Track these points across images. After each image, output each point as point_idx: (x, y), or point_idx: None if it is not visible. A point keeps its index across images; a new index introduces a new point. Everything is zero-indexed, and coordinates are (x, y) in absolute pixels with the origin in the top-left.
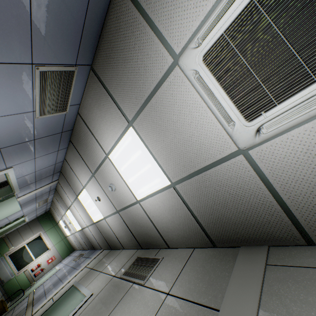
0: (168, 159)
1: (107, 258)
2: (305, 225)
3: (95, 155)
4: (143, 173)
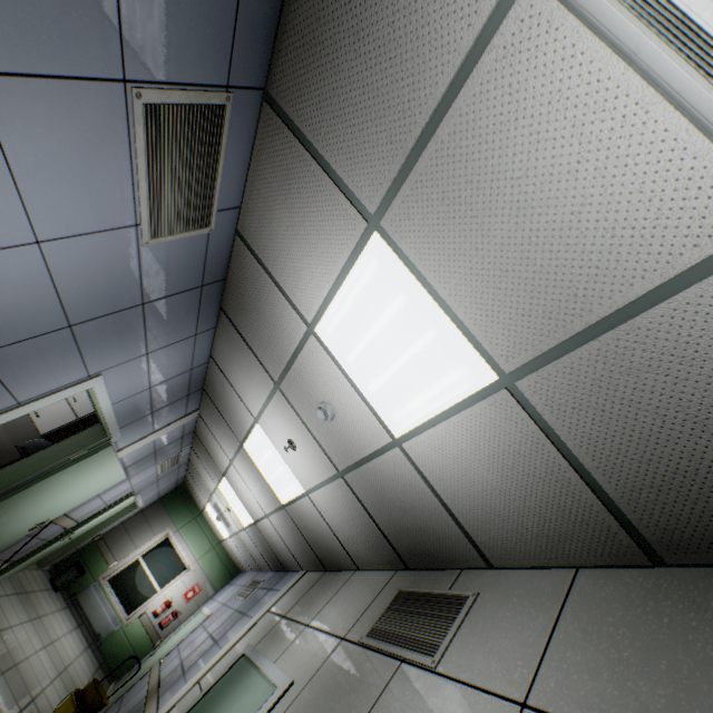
0: (492, 303)
1: (318, 593)
2: None
3: (279, 334)
4: (413, 359)
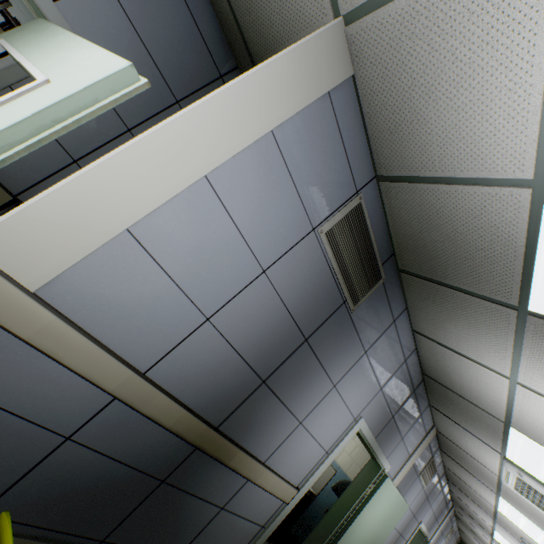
0: None
1: None
2: None
3: (482, 502)
4: (543, 538)
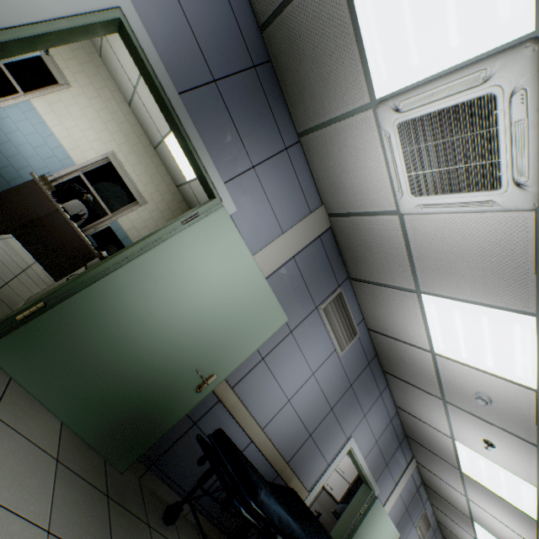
0: (491, 290)
1: None
2: None
3: (420, 366)
4: (490, 335)
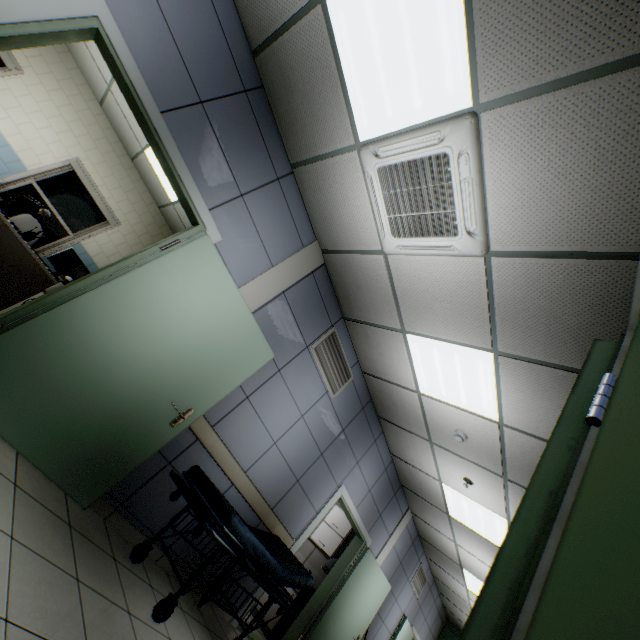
0: (459, 328)
1: None
2: (623, 249)
3: (409, 408)
4: (461, 372)
